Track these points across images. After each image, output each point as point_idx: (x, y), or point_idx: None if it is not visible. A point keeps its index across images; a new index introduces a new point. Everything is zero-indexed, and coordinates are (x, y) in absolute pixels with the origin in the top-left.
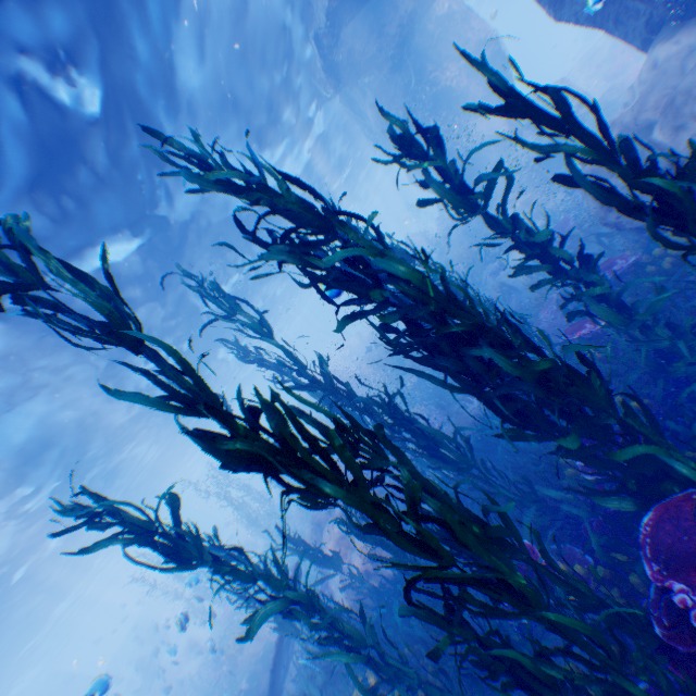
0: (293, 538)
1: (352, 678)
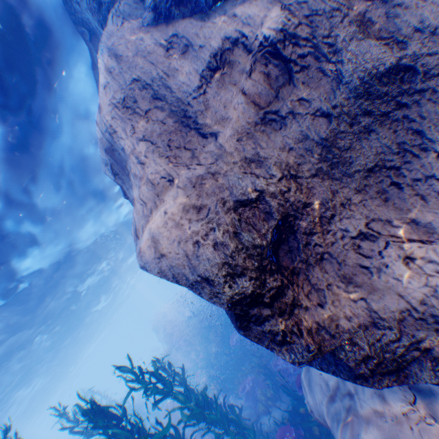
0: None
1: None
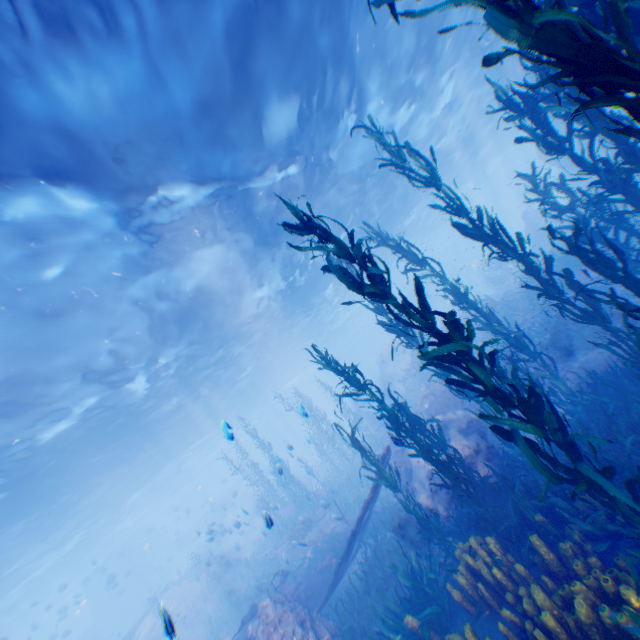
0: (401, 406)
1: (522, 450)
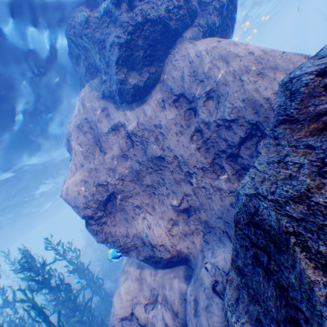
0: None
1: None
